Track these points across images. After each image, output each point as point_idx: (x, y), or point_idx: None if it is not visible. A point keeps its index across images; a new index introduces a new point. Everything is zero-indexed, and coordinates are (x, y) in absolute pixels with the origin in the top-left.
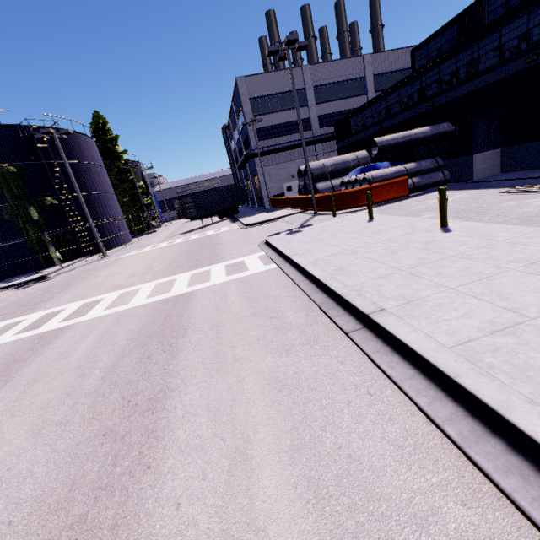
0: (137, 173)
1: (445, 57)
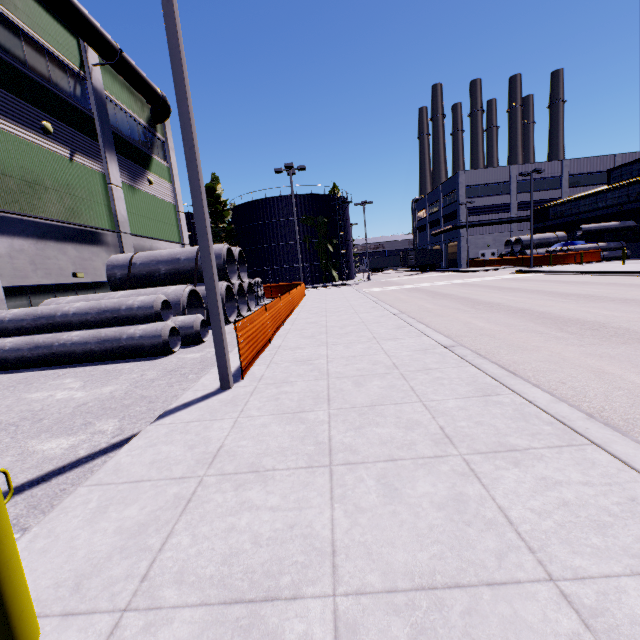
0: None
1: (633, 183)
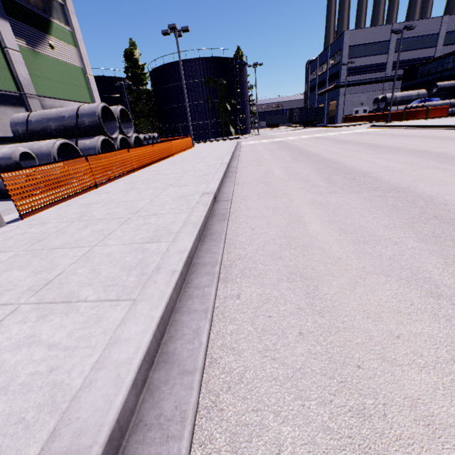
0: None
1: None
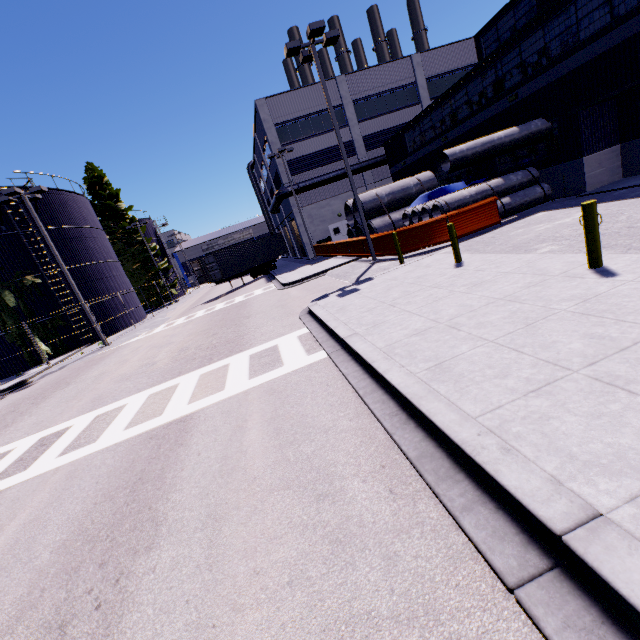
0: (149, 232)
1: (527, 31)
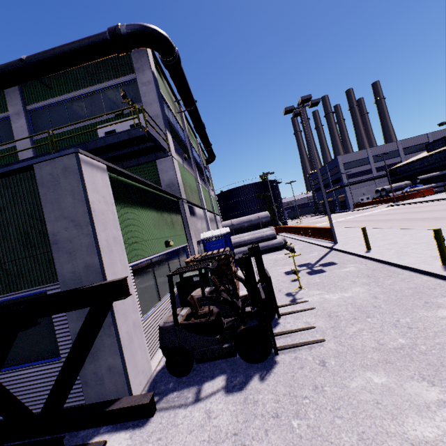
0: None
1: (441, 151)
